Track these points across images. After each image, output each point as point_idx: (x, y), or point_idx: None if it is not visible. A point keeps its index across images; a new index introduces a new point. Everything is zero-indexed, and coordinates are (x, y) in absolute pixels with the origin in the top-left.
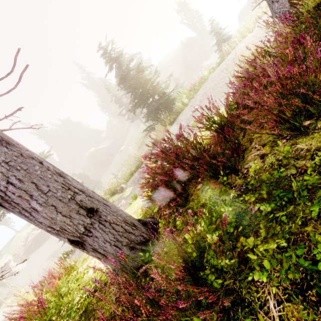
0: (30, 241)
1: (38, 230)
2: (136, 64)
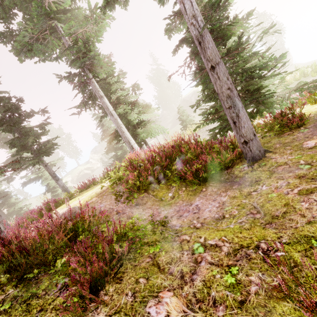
0: (81, 175)
1: (86, 171)
2: (111, 129)
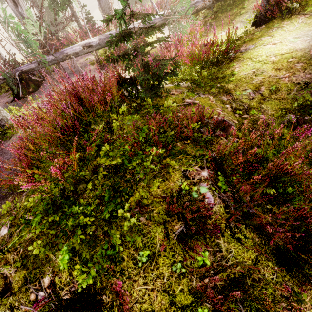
0: None
1: None
2: None
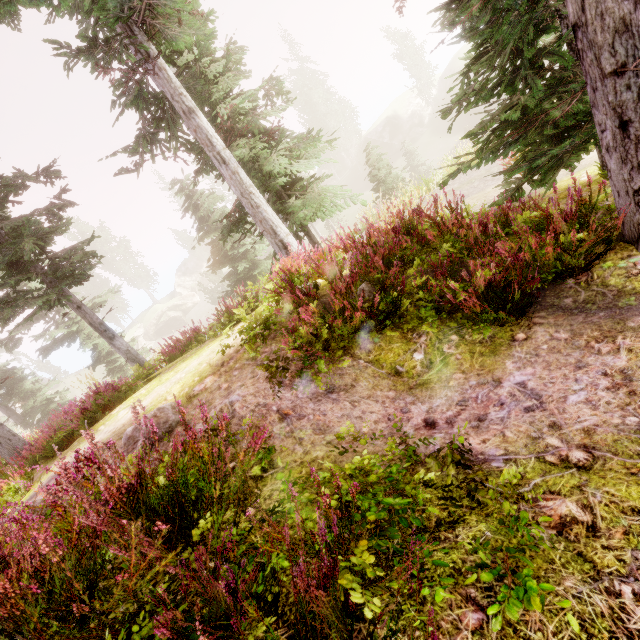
0: (162, 322)
1: (173, 313)
2: (216, 215)
